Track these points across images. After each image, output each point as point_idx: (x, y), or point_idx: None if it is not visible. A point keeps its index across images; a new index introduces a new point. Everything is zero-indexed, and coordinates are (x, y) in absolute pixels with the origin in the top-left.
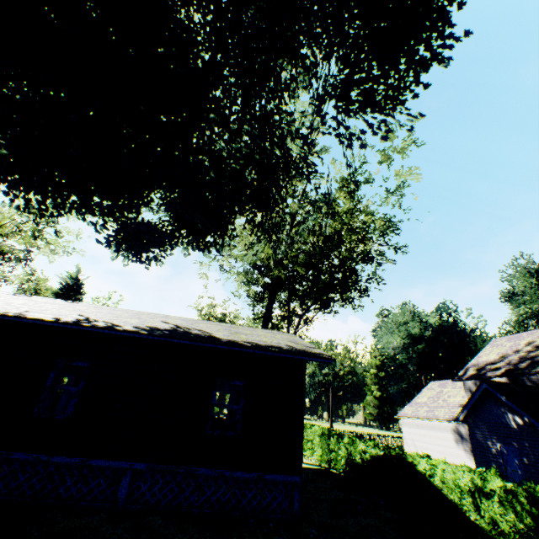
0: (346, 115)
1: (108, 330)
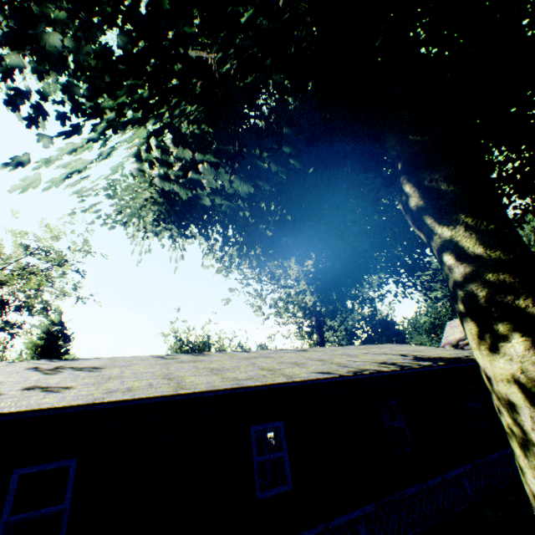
0: (530, 198)
1: (427, 367)
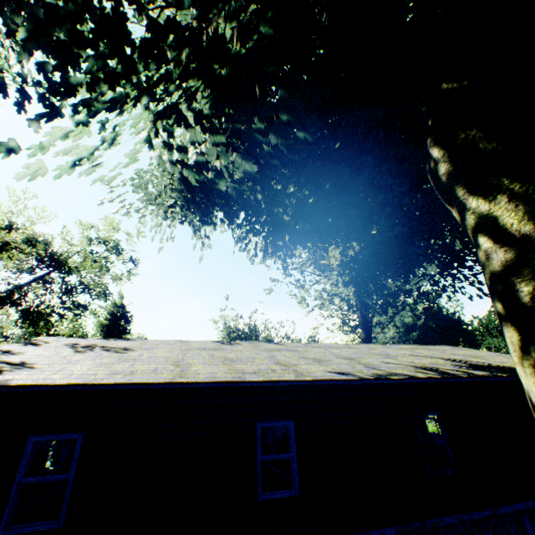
0: None
1: (479, 378)
